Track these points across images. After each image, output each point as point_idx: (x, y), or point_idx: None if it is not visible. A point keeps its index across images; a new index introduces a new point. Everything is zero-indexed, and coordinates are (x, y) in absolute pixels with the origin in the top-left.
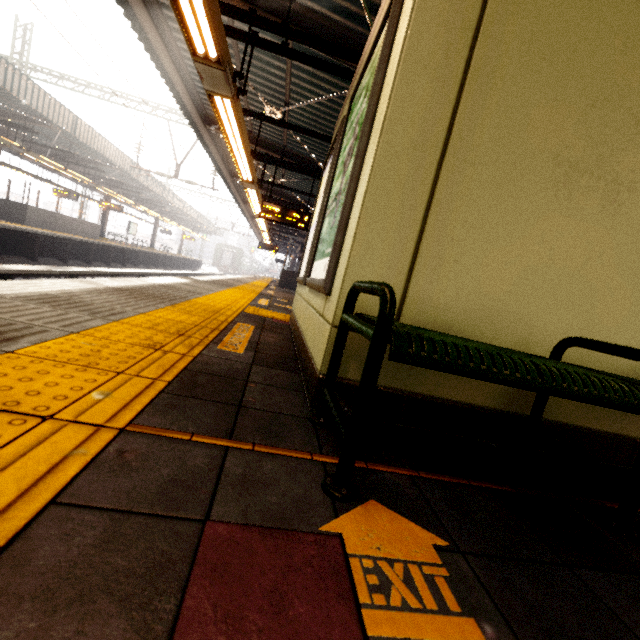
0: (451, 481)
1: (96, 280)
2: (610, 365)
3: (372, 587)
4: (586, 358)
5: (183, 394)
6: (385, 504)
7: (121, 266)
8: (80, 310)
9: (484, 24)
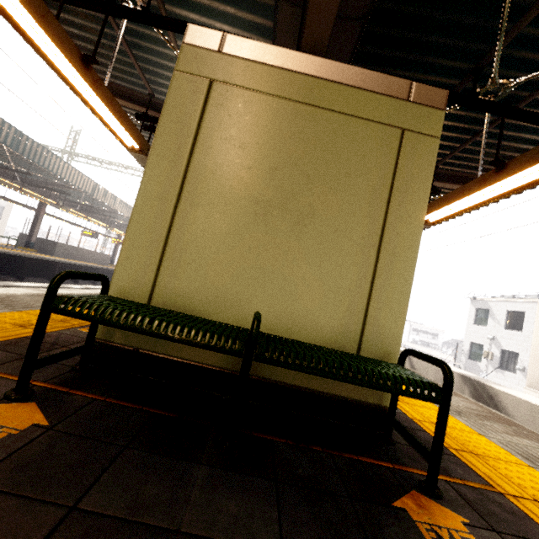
0: (127, 405)
1: None
2: (315, 337)
3: None
4: (294, 331)
5: None
6: (41, 406)
7: None
8: (1, 304)
9: (200, 132)
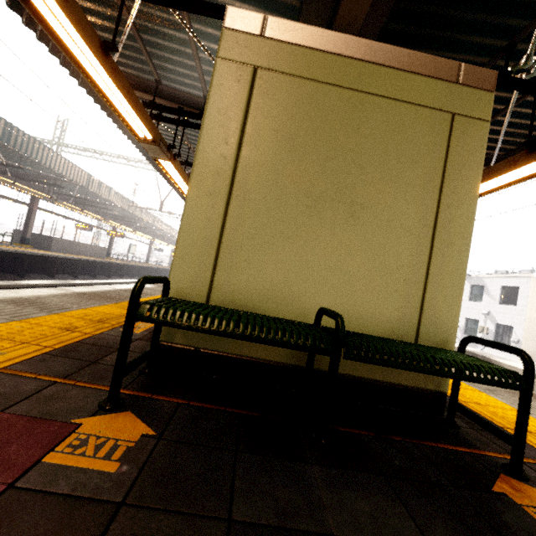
0: (211, 407)
1: (70, 288)
2: (373, 328)
3: (71, 445)
4: (353, 324)
5: (59, 355)
6: (137, 414)
7: (120, 278)
8: (35, 307)
9: (248, 124)
